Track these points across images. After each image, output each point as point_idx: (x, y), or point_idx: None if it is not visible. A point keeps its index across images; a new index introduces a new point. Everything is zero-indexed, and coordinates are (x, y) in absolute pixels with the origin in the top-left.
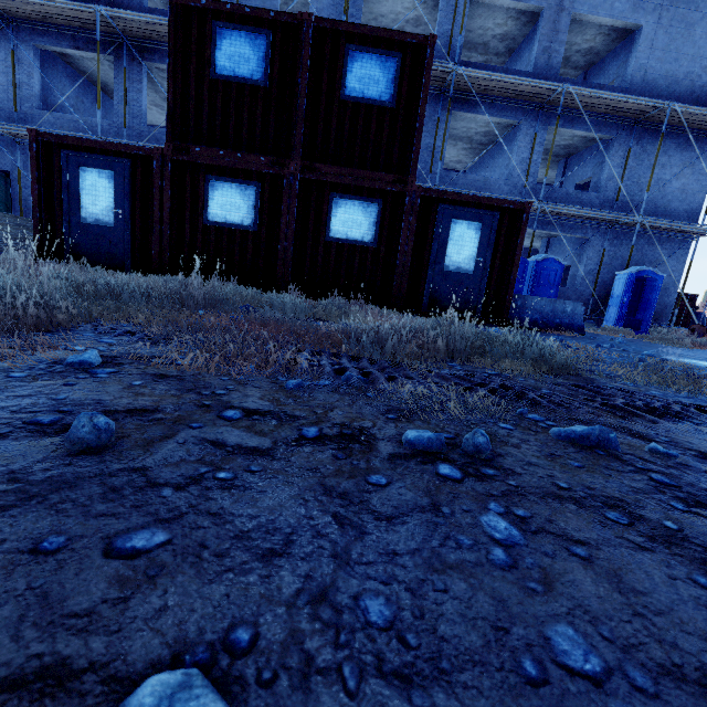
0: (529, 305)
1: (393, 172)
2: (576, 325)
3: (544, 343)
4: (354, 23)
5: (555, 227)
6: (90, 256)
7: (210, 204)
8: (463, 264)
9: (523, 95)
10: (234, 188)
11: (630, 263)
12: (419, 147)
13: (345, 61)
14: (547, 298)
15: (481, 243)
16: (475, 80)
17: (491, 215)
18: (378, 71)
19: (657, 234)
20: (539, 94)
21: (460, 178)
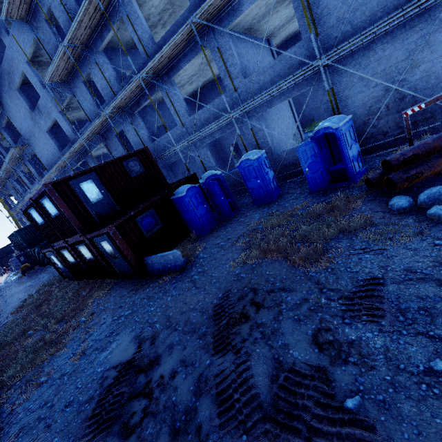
0: (154, 261)
1: (78, 234)
2: (178, 265)
3: (2, 377)
4: (35, 194)
5: (278, 99)
6: (68, 276)
7: (67, 258)
8: (116, 257)
9: (187, 38)
10: (66, 252)
11: (375, 77)
12: (73, 223)
13: (44, 206)
14: (158, 256)
15: (113, 248)
16: (156, 64)
17: (106, 237)
18: (49, 204)
19: (390, 28)
20: (193, 29)
21: (200, 115)
